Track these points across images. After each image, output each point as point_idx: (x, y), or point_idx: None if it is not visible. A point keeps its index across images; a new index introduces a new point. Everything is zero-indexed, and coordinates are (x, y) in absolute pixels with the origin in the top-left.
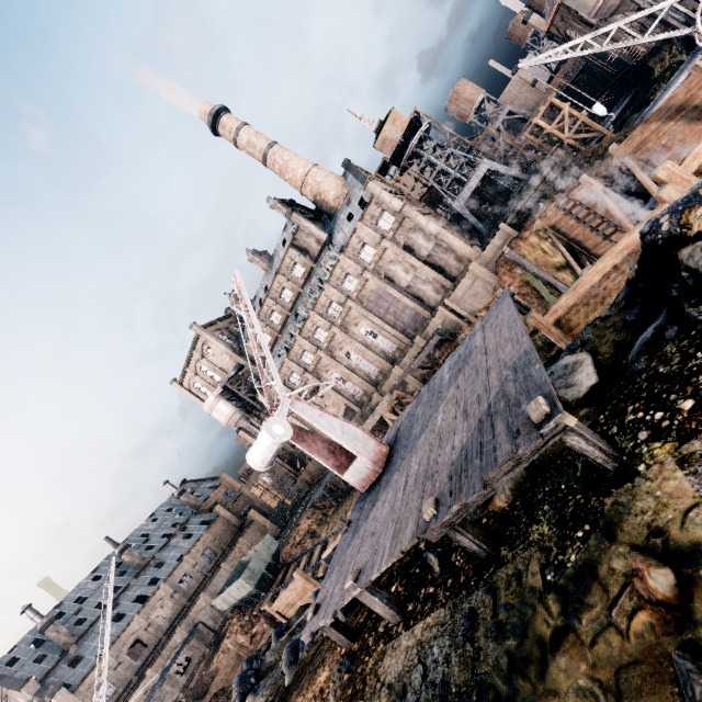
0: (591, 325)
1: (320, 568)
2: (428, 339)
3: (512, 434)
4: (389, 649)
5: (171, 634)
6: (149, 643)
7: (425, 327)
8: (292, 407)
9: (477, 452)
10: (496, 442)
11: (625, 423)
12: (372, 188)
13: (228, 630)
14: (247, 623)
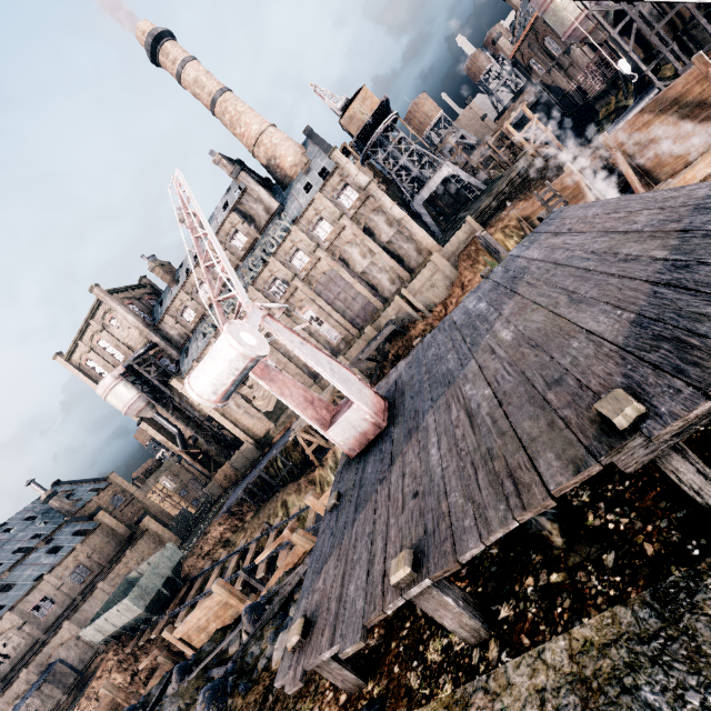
0: None
1: (238, 581)
2: (379, 330)
3: None
4: (479, 695)
5: (12, 680)
6: None
7: (375, 318)
8: (264, 321)
9: None
10: None
11: None
12: (338, 156)
13: (100, 668)
14: (128, 657)
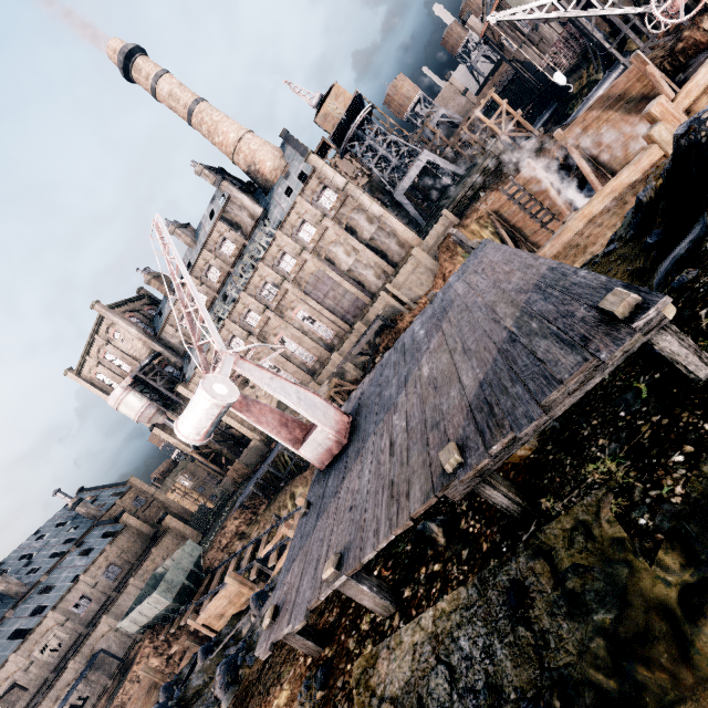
0: (589, 263)
1: (253, 570)
2: (369, 325)
3: (575, 344)
4: (384, 651)
5: (62, 670)
6: (31, 685)
7: (365, 313)
8: (236, 366)
9: (513, 380)
10: (545, 361)
11: (704, 328)
12: (314, 160)
13: (138, 654)
14: (162, 643)
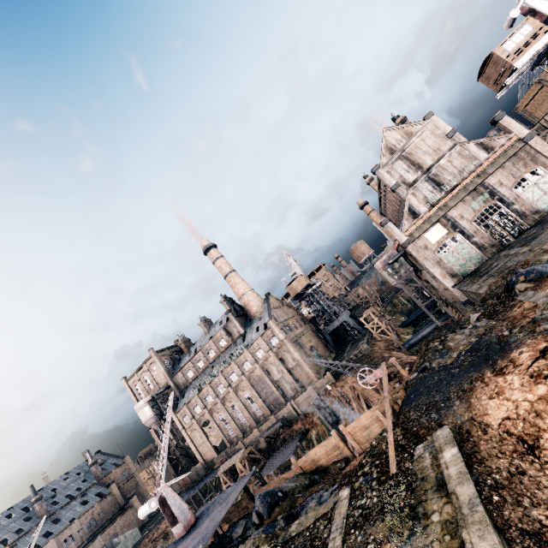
0: None
1: None
2: (278, 419)
3: None
4: None
5: None
6: None
7: (281, 408)
8: (163, 491)
9: None
10: None
11: None
12: (271, 323)
13: None
14: None
